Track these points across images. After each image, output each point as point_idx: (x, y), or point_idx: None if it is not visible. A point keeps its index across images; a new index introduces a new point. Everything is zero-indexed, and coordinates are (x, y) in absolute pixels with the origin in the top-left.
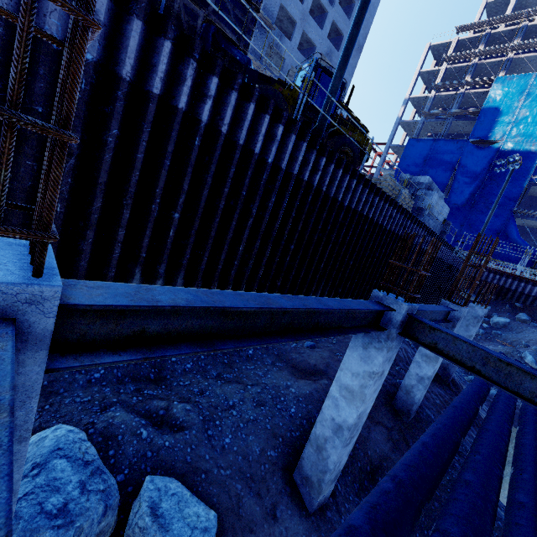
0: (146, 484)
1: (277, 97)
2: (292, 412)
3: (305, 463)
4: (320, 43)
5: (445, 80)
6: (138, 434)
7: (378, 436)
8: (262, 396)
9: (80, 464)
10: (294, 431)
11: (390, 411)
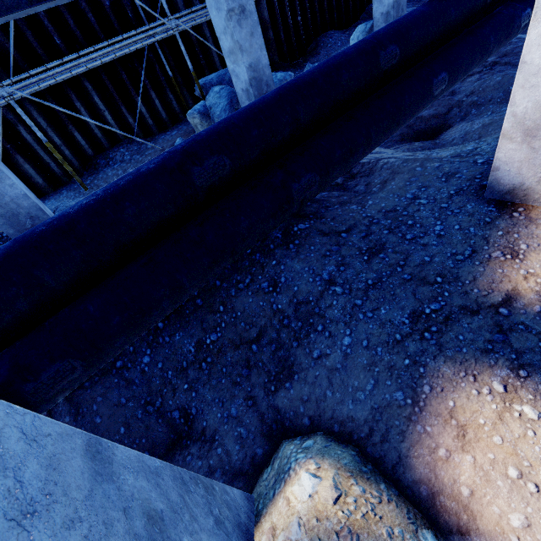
0: None
1: None
2: None
3: None
4: None
5: None
6: None
7: None
8: None
9: None
10: None
11: None
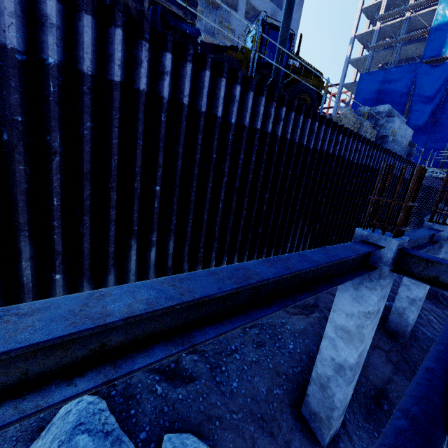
0: (164, 444)
1: (231, 62)
2: (290, 348)
3: (311, 400)
4: (263, 7)
5: (388, 10)
6: (154, 390)
7: (377, 360)
8: (260, 337)
9: (101, 436)
10: (296, 367)
11: (385, 334)
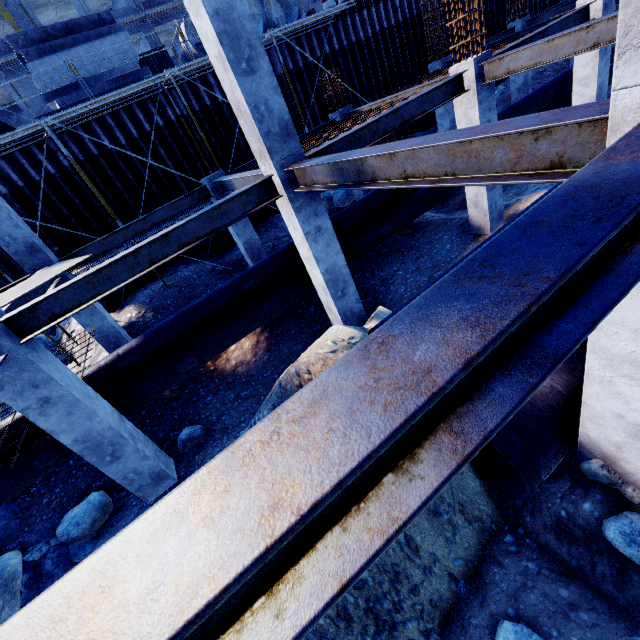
0: None
1: None
2: None
3: None
4: None
5: None
6: None
7: None
8: None
9: None
10: None
11: None
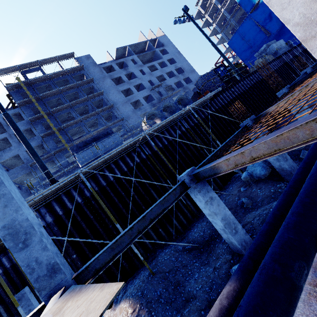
0: None
1: None
2: None
3: None
4: (171, 69)
5: (211, 17)
6: None
7: None
8: None
9: None
10: None
11: None
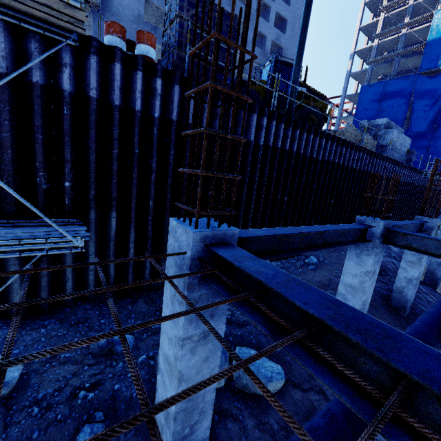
0: (238, 350)
1: (252, 94)
2: None
3: None
4: (268, 32)
5: (385, 27)
6: None
7: None
8: None
9: None
10: None
11: (388, 309)
